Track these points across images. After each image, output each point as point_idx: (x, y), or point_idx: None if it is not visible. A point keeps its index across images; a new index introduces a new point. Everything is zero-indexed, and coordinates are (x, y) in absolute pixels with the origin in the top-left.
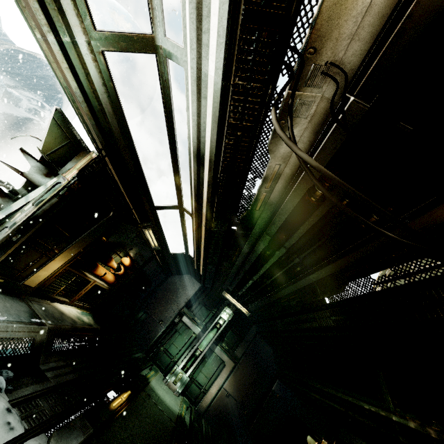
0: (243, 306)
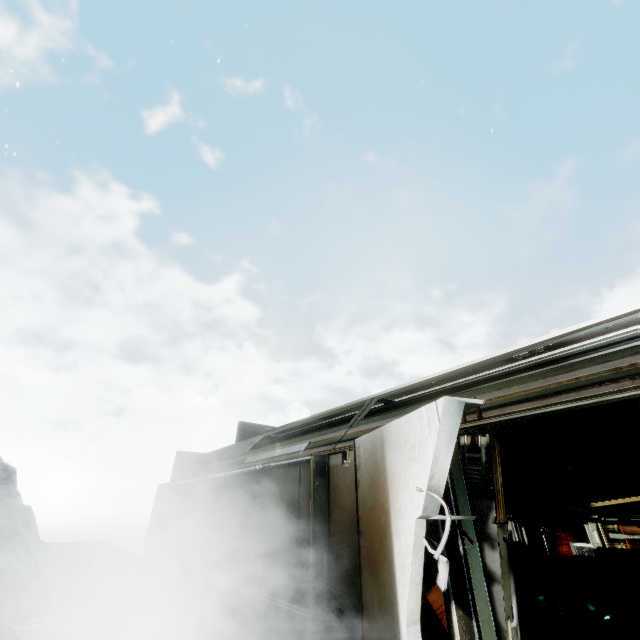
0: None
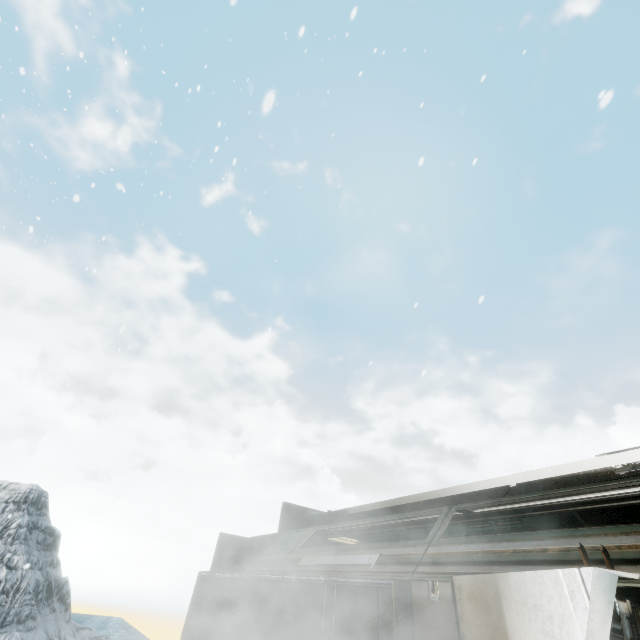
0: (352, 538)
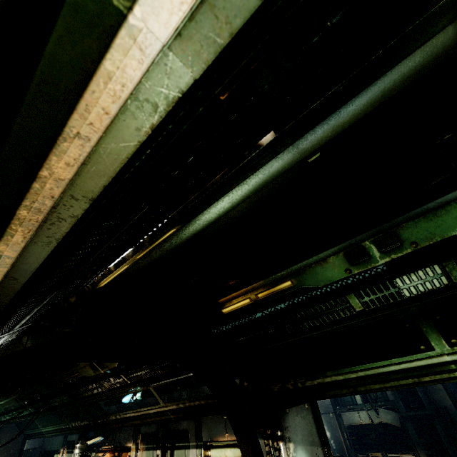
0: None
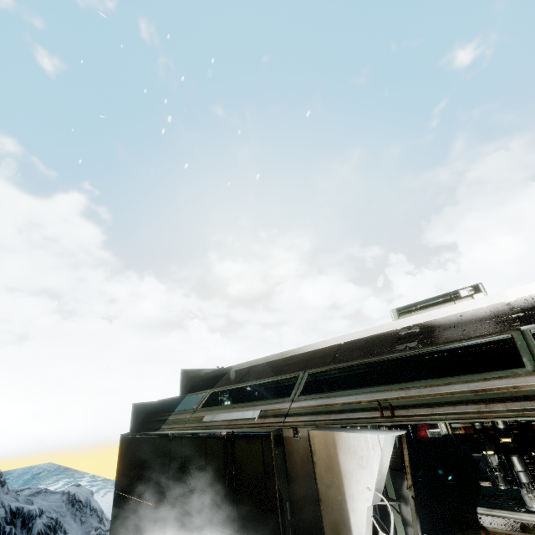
0: None
